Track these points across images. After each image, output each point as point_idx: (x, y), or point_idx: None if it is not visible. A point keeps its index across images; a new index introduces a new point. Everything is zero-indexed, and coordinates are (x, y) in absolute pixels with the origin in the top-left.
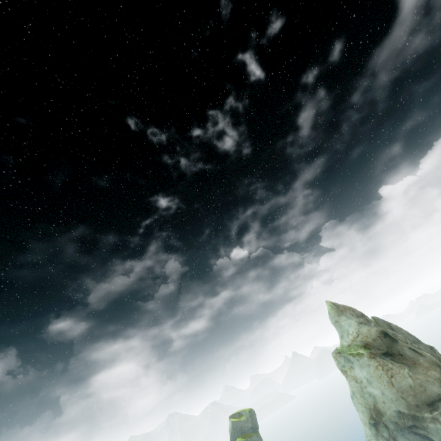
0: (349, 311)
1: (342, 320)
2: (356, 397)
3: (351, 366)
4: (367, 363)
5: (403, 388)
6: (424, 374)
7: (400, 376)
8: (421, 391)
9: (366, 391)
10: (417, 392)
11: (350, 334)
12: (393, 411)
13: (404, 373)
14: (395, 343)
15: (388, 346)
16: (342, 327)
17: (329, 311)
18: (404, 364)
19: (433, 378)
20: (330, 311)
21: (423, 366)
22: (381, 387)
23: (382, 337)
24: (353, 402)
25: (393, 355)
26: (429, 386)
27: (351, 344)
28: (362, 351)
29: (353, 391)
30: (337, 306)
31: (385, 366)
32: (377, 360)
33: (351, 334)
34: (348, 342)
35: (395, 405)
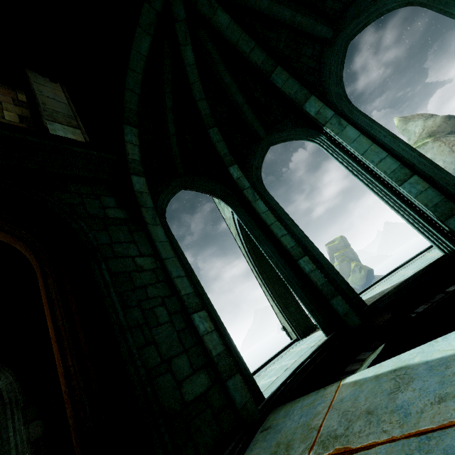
0: (417, 117)
1: (409, 126)
2: None
3: None
4: (431, 147)
5: None
6: None
7: None
8: None
9: None
10: None
11: (416, 133)
12: (452, 170)
13: None
14: None
15: (452, 126)
16: (410, 132)
17: (397, 124)
18: None
19: None
20: (398, 125)
21: None
22: (443, 158)
23: (447, 121)
24: None
25: None
26: None
27: (417, 140)
28: (427, 140)
29: None
30: (404, 117)
31: (447, 142)
32: (441, 140)
33: (417, 132)
34: (414, 140)
35: (454, 165)
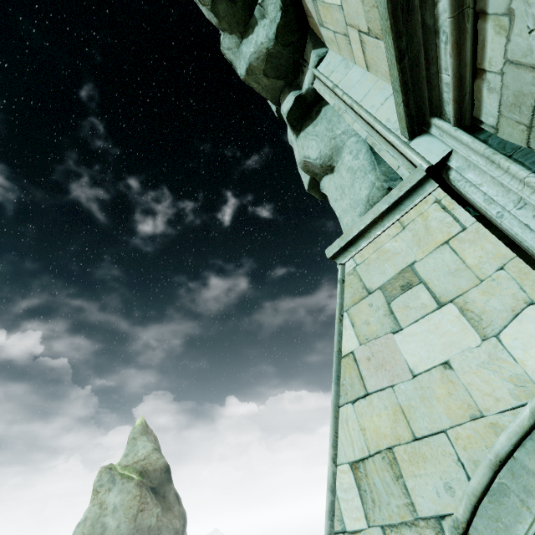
0: (153, 437)
1: (142, 440)
2: (85, 524)
3: (109, 488)
4: (130, 489)
5: (142, 526)
6: (170, 520)
7: (149, 513)
8: (155, 534)
9: (103, 520)
10: (151, 534)
11: (138, 455)
12: None
13: (155, 511)
14: (168, 483)
15: (161, 482)
16: (136, 446)
17: (137, 425)
18: (161, 504)
19: (173, 526)
20: (137, 426)
21: (173, 514)
22: (122, 519)
23: (164, 471)
24: (76, 530)
25: (157, 494)
26: (165, 533)
27: (130, 466)
28: (135, 476)
29: (87, 517)
30: (147, 425)
31: (144, 499)
32: (143, 489)
33: (139, 456)
34: (129, 462)
35: None
